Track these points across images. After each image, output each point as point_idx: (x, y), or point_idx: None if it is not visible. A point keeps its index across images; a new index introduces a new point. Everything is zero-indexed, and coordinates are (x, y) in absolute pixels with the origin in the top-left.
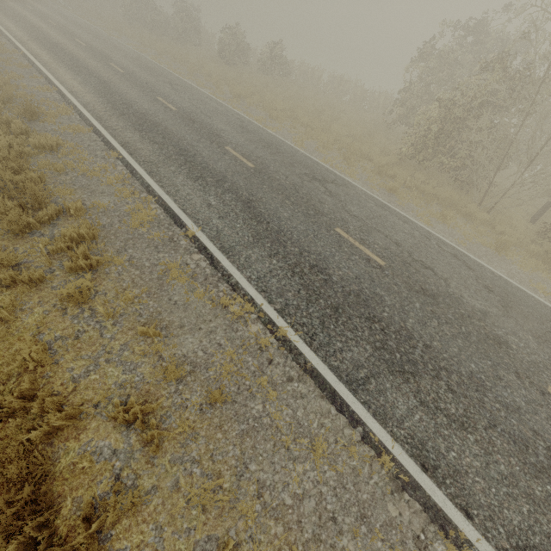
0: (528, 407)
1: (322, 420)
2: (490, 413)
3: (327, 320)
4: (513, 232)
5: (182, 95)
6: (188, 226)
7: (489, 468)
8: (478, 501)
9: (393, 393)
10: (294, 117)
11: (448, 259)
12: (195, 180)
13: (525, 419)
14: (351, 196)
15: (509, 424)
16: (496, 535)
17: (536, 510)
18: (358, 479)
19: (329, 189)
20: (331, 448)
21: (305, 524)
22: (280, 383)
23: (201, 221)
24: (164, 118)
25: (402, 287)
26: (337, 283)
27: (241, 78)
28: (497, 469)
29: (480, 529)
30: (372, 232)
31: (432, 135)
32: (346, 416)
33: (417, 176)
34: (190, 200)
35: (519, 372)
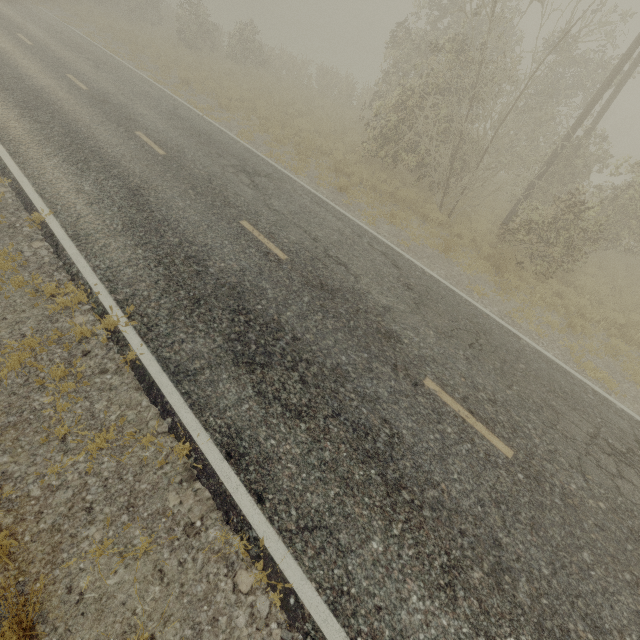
0: (390, 397)
1: (125, 412)
2: (339, 403)
3: (179, 311)
4: (468, 234)
5: (104, 75)
6: (39, 212)
7: (310, 455)
8: (279, 486)
9: (227, 383)
10: (253, 109)
11: (373, 257)
12: (74, 164)
13: (380, 409)
14: (283, 191)
15: (357, 413)
16: (285, 517)
17: (346, 493)
18: (144, 470)
19: (256, 182)
20: (124, 440)
21: (46, 515)
22: (88, 375)
23: (60, 207)
24: (65, 97)
25: (296, 282)
26: (213, 275)
27: (198, 63)
28: (319, 456)
29: (268, 513)
30: (289, 226)
31: (388, 126)
32: (158, 407)
33: (378, 175)
34: (56, 184)
35: (398, 365)
